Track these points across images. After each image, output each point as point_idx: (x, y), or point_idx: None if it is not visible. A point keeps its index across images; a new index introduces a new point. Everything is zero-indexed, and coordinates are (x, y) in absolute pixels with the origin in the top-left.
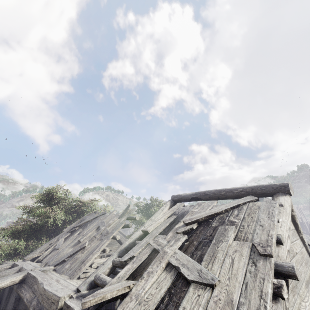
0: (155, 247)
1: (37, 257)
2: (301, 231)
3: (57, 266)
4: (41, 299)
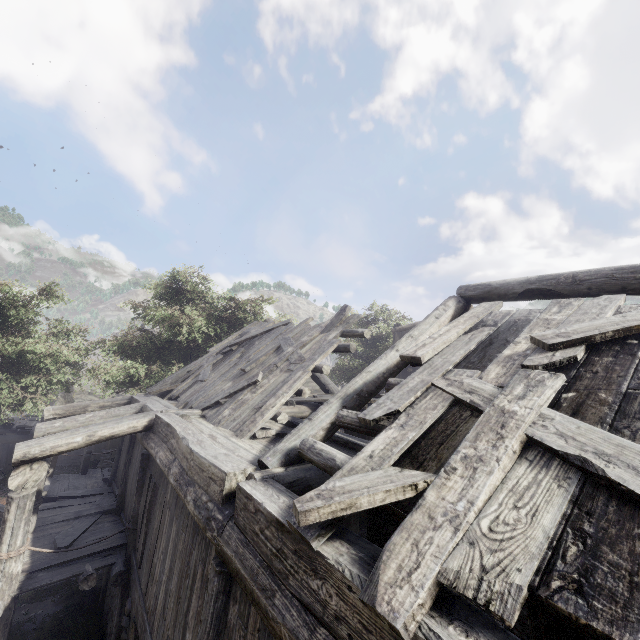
0: (461, 396)
1: (168, 391)
2: None
3: (207, 410)
4: (187, 467)
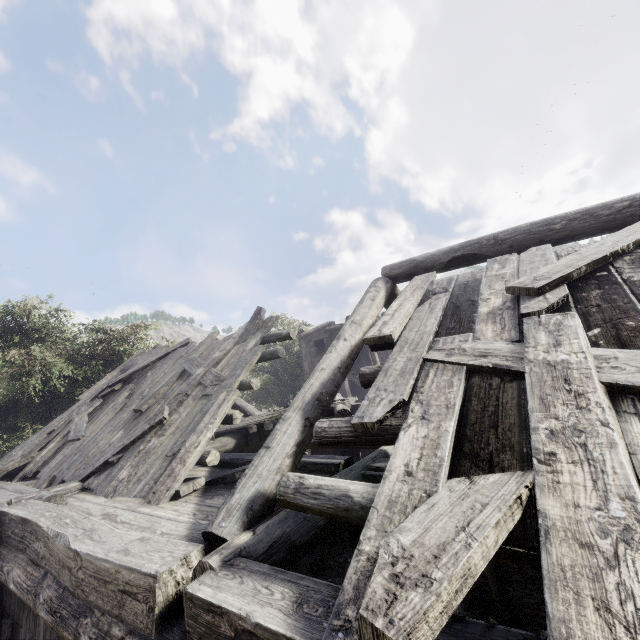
0: (476, 362)
1: (18, 469)
2: None
3: (90, 478)
4: (71, 583)
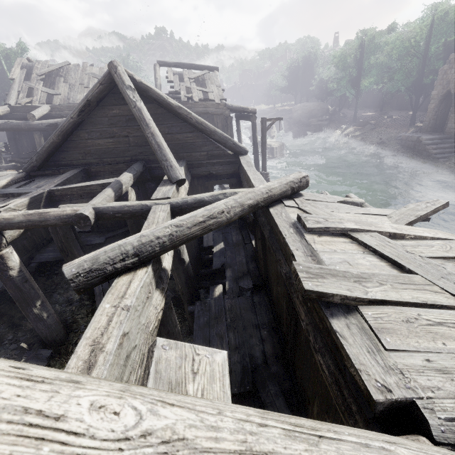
0: (186, 86)
1: (24, 103)
2: None
3: None
4: None
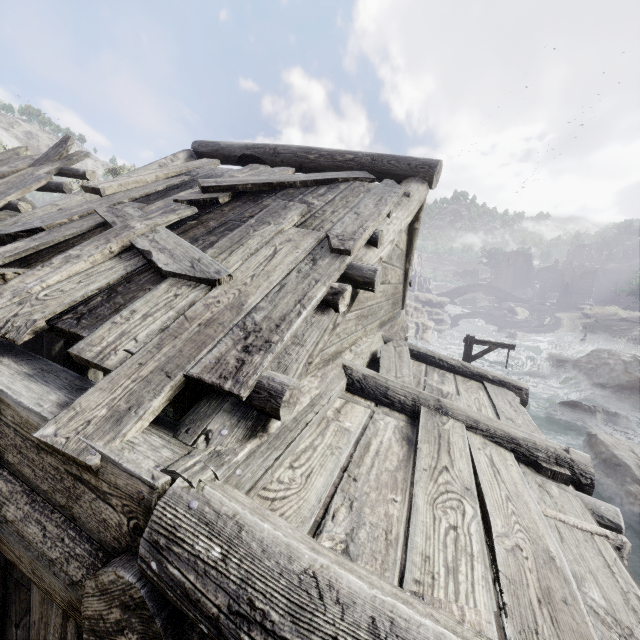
0: (108, 219)
1: None
2: (411, 259)
3: None
4: None
